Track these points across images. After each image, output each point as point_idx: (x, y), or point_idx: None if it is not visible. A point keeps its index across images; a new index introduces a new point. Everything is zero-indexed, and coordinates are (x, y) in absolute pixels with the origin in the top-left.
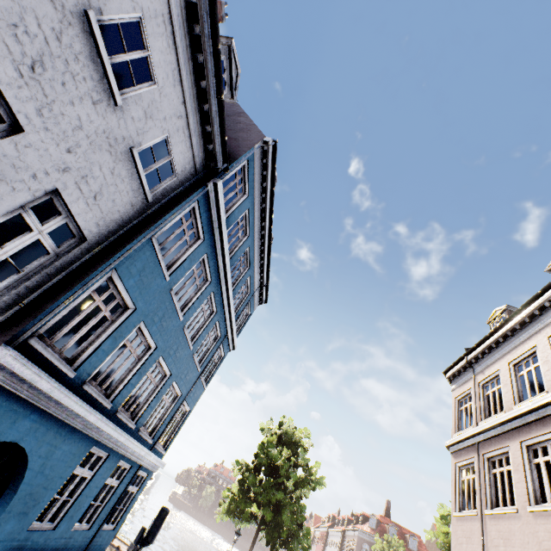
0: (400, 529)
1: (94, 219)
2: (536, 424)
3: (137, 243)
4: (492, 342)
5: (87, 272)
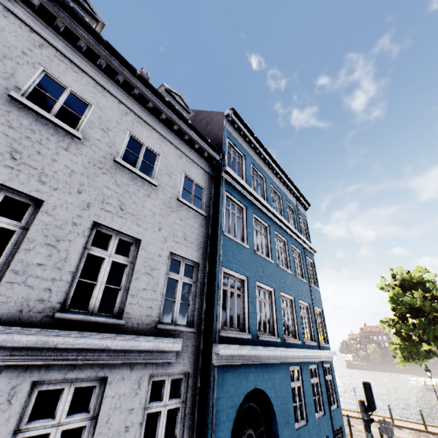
0: None
1: (193, 250)
2: None
3: (220, 243)
4: None
5: (213, 279)
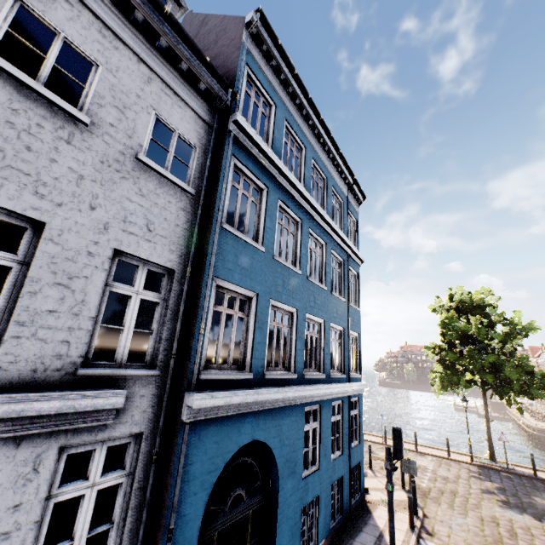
0: None
1: (164, 249)
2: None
3: (213, 241)
4: None
5: (196, 296)
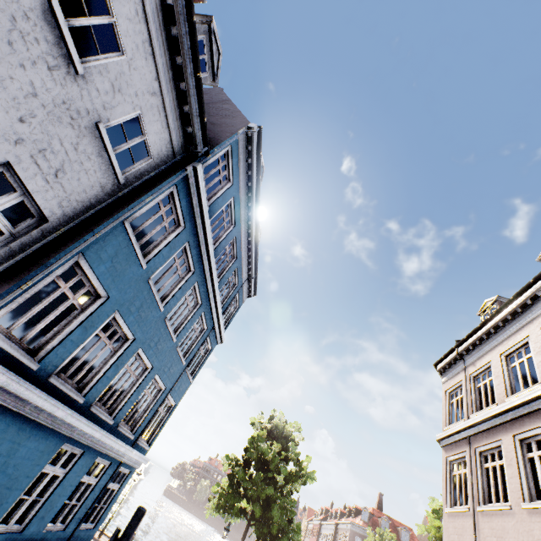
0: (392, 521)
1: (56, 198)
2: (530, 417)
3: (106, 226)
4: (483, 333)
5: (48, 255)
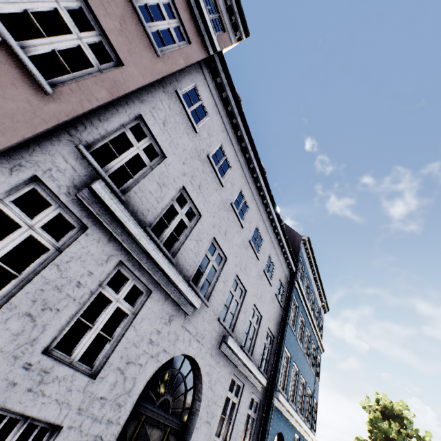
0: None
1: (274, 328)
2: None
3: (286, 328)
4: None
5: (279, 350)
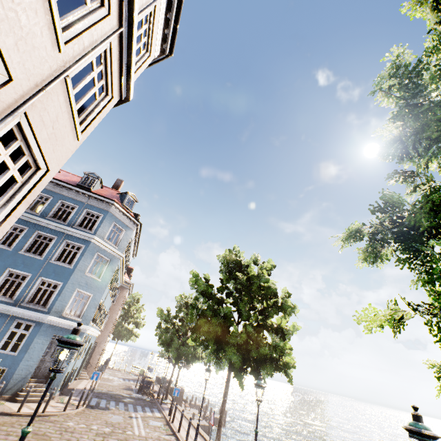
0: None
1: None
2: None
3: None
4: None
5: None
